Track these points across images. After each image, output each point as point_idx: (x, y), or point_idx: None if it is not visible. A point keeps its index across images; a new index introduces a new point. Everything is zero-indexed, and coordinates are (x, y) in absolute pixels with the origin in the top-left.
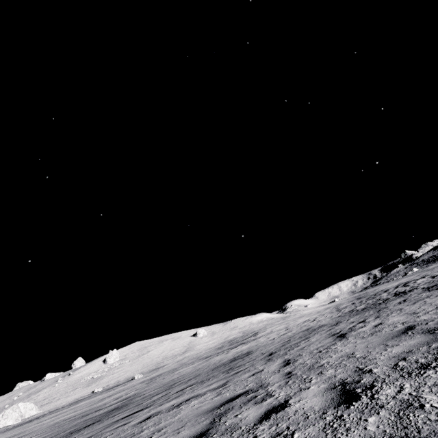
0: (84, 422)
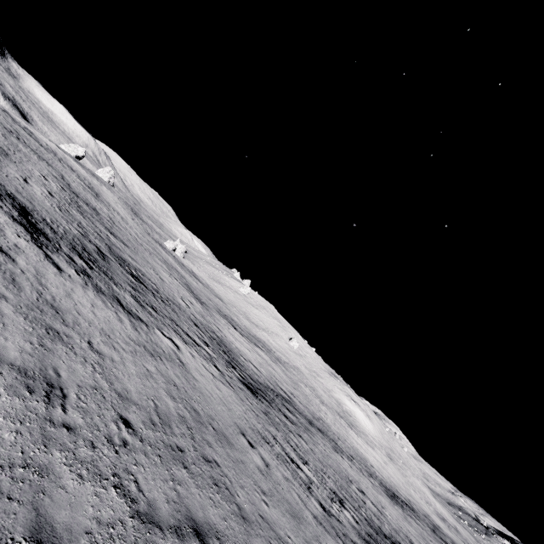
0: (89, 204)
